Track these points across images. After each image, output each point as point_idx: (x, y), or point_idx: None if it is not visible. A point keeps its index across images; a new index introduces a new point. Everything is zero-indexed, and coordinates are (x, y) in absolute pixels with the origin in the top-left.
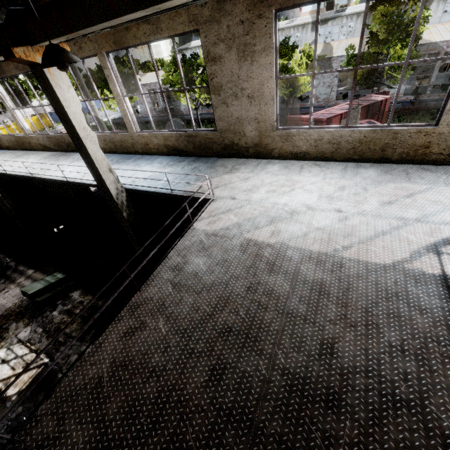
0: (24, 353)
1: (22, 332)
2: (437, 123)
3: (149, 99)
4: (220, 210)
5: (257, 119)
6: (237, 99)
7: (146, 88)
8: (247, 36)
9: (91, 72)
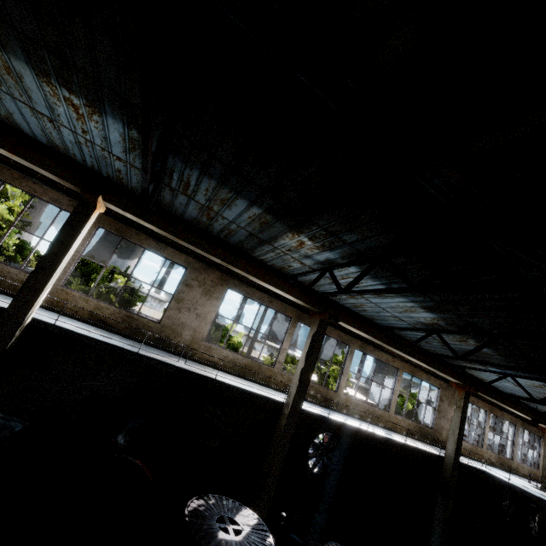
0: None
1: None
2: (482, 447)
3: None
4: (496, 475)
5: (447, 429)
6: (444, 418)
7: None
8: (451, 399)
9: (96, 264)
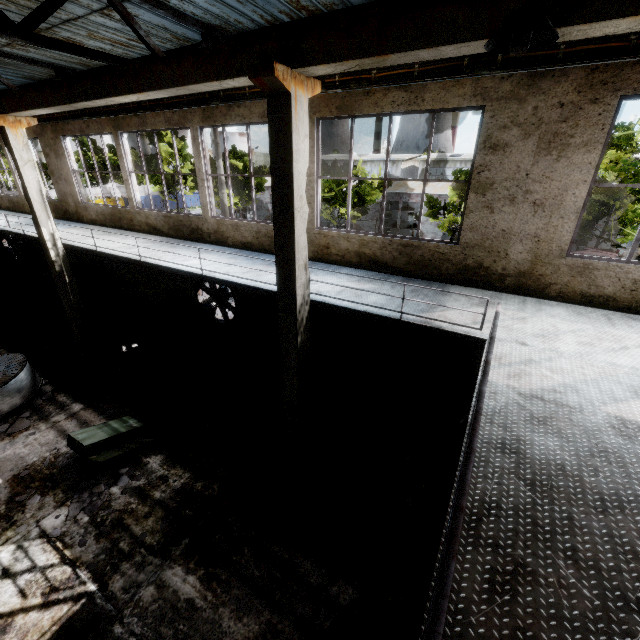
0: (50, 562)
1: (51, 517)
2: None
3: (269, 206)
4: (514, 358)
5: (538, 237)
6: (512, 204)
7: (269, 192)
8: (562, 124)
9: (210, 159)
